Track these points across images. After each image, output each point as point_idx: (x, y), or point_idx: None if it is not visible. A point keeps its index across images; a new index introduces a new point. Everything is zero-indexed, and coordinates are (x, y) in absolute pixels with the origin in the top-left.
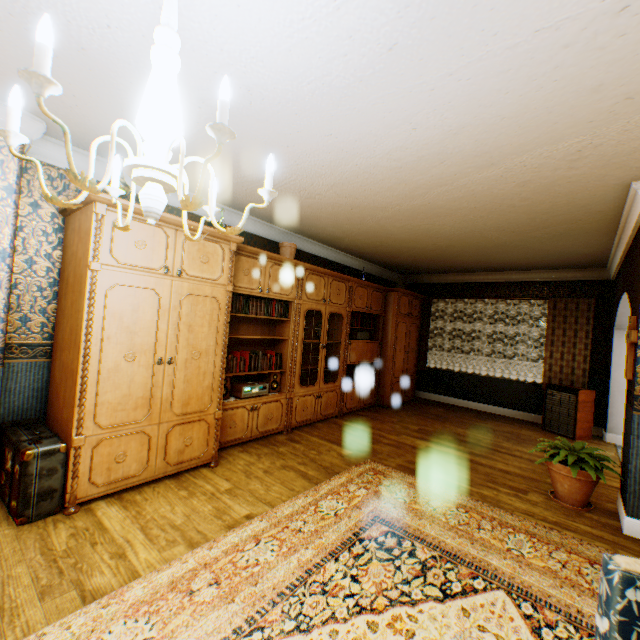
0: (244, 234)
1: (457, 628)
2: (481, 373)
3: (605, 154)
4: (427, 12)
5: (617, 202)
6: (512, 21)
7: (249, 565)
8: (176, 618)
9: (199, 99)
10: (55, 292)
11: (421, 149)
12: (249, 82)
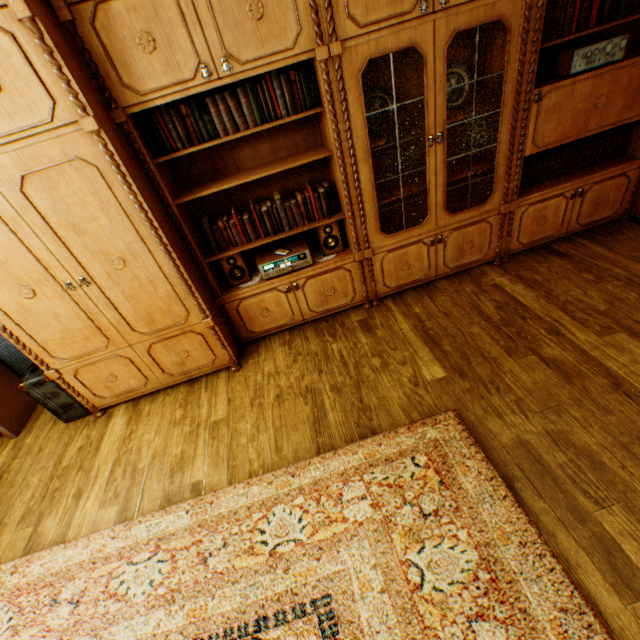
0: None
1: None
2: None
3: None
4: None
5: None
6: None
7: (119, 592)
8: (24, 631)
9: None
10: None
11: None
12: None
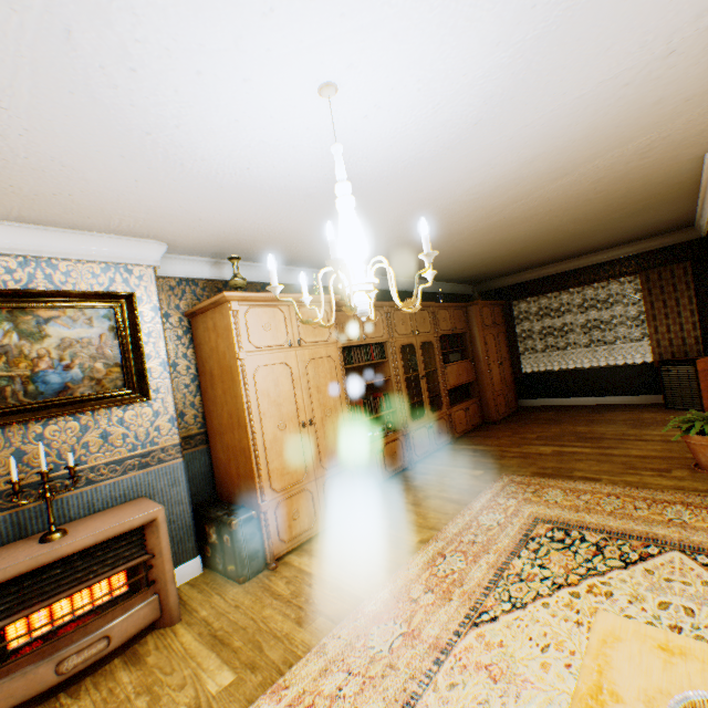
0: (325, 289)
1: (646, 584)
2: (583, 366)
3: (674, 141)
4: (507, 96)
5: (693, 171)
6: (578, 83)
7: (447, 574)
8: (414, 617)
9: (306, 195)
10: (197, 386)
11: (498, 180)
12: (352, 174)
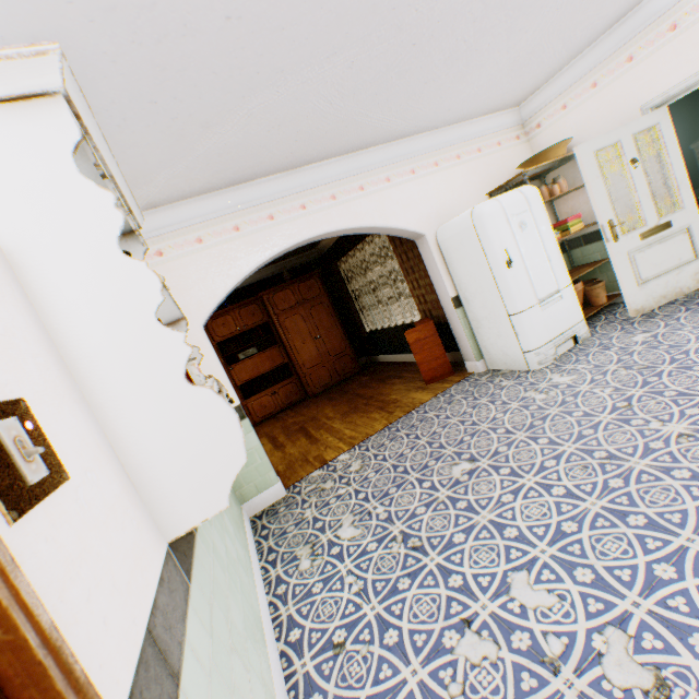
0: None
1: None
2: (399, 322)
3: None
4: None
5: None
6: None
7: None
8: None
9: None
10: None
11: None
12: None
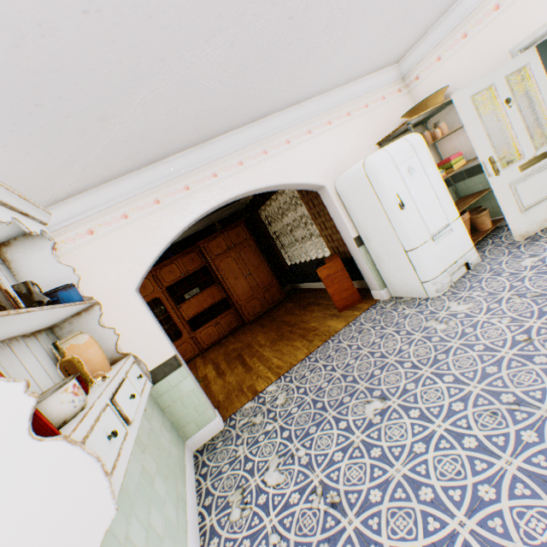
0: None
1: None
2: (313, 256)
3: None
4: None
5: None
6: None
7: None
8: None
9: None
10: None
11: None
12: None
